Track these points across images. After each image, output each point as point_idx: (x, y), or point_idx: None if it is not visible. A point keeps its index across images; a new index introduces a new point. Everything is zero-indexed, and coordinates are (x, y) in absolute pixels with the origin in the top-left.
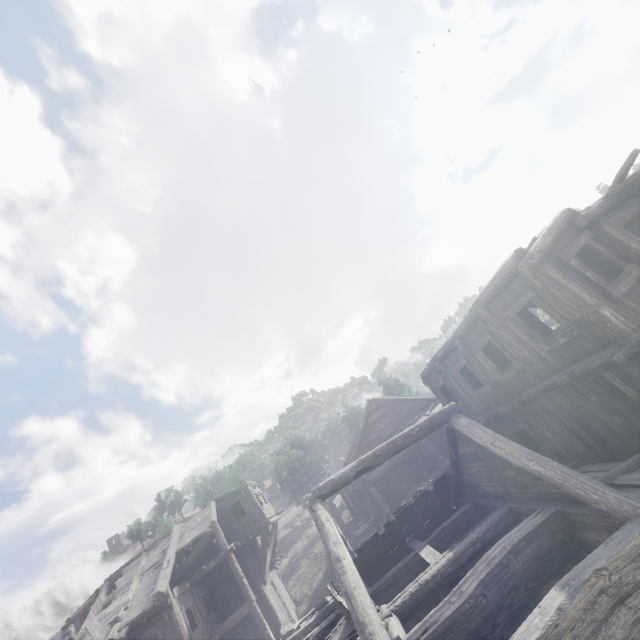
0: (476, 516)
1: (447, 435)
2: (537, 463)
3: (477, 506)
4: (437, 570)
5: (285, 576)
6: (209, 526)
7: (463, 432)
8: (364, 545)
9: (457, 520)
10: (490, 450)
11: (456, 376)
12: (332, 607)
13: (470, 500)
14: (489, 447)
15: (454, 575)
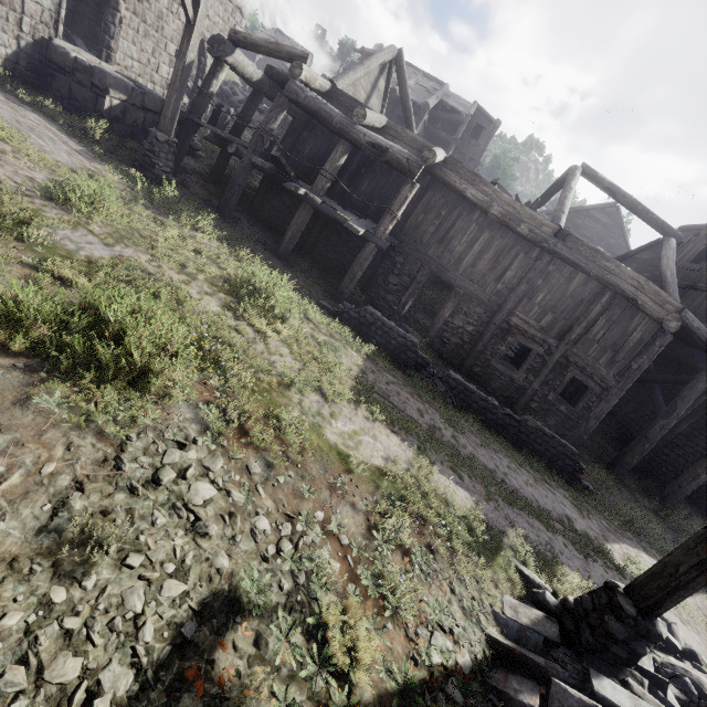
0: None
1: (650, 242)
2: (671, 274)
3: None
4: None
5: None
6: (466, 114)
7: (664, 245)
8: None
9: None
10: (661, 258)
11: (698, 247)
12: None
13: None
14: (664, 257)
15: None
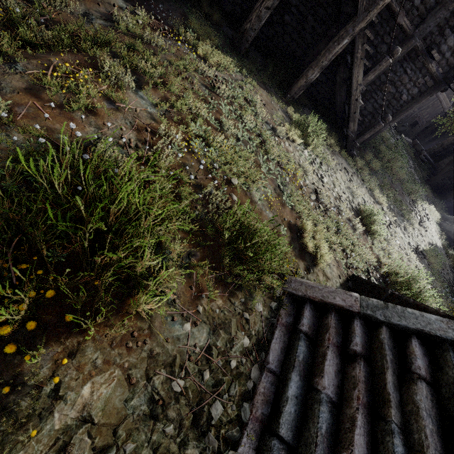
0: None
1: None
2: None
3: None
4: None
5: None
6: None
7: None
8: None
9: None
10: None
11: None
12: None
13: None
14: None
15: None
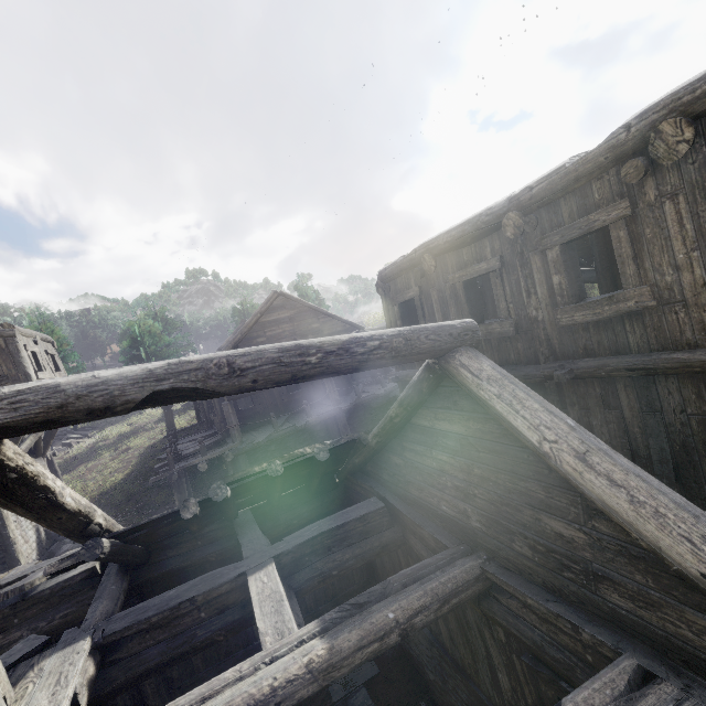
0: (381, 526)
1: (417, 382)
2: None
3: (387, 507)
4: (271, 690)
5: (75, 461)
6: None
7: (481, 392)
8: (140, 526)
9: (347, 527)
10: (560, 467)
11: (449, 290)
12: (38, 598)
13: (380, 494)
14: (563, 460)
15: (308, 700)
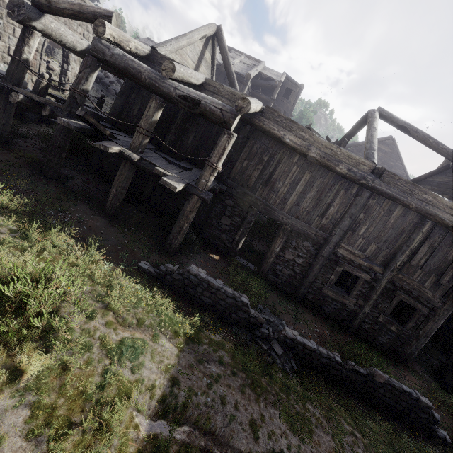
0: None
1: (441, 167)
2: None
3: None
4: None
5: None
6: (279, 81)
7: None
8: None
9: None
10: None
11: None
12: None
13: None
14: None
15: None
